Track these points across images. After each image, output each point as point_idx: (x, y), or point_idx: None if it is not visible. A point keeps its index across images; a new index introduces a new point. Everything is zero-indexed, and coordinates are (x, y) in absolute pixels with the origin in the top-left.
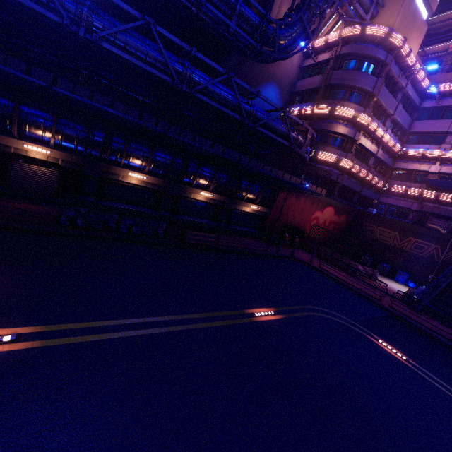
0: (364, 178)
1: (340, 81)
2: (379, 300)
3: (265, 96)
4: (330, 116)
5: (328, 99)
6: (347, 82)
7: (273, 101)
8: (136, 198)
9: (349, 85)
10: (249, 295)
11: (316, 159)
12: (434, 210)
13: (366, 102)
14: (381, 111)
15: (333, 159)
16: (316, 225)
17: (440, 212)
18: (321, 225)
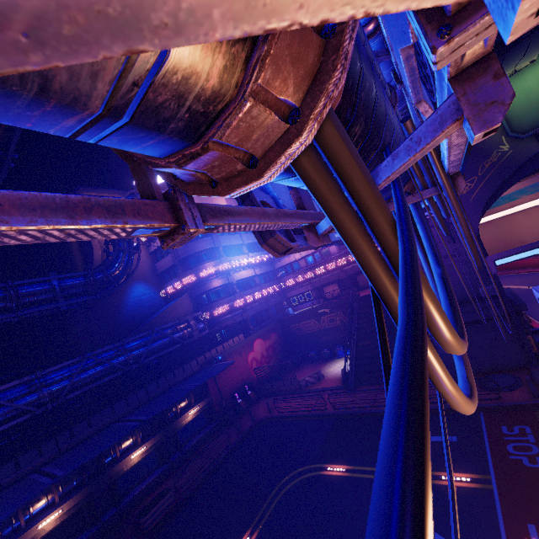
0: (262, 297)
1: (187, 254)
2: (326, 409)
3: (135, 297)
4: (199, 280)
5: (189, 268)
6: (192, 252)
7: (146, 293)
8: (63, 536)
9: (196, 252)
10: (226, 538)
11: (216, 316)
12: (321, 282)
13: (218, 253)
14: (233, 248)
15: (227, 308)
16: (256, 368)
17: (324, 282)
18: (262, 359)
